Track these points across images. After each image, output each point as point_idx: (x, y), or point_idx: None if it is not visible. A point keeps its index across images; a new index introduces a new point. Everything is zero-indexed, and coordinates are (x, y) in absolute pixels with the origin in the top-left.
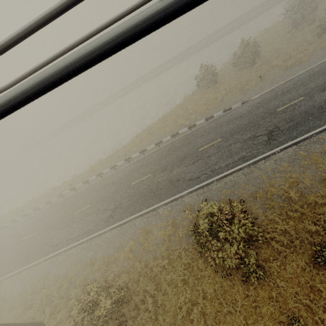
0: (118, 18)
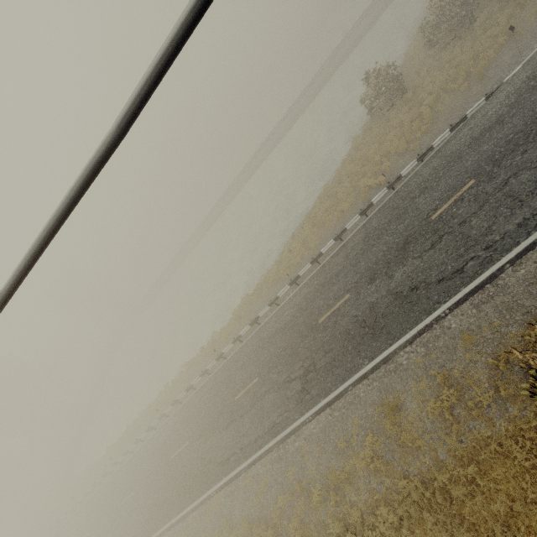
0: None
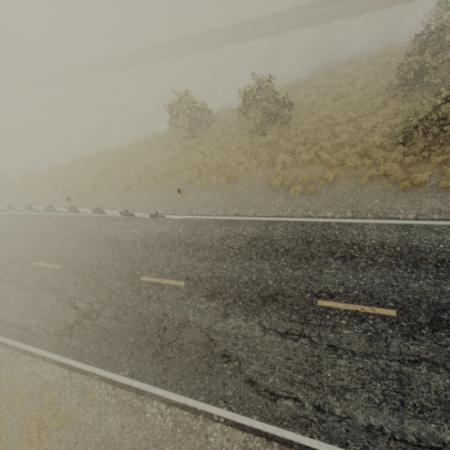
0: None
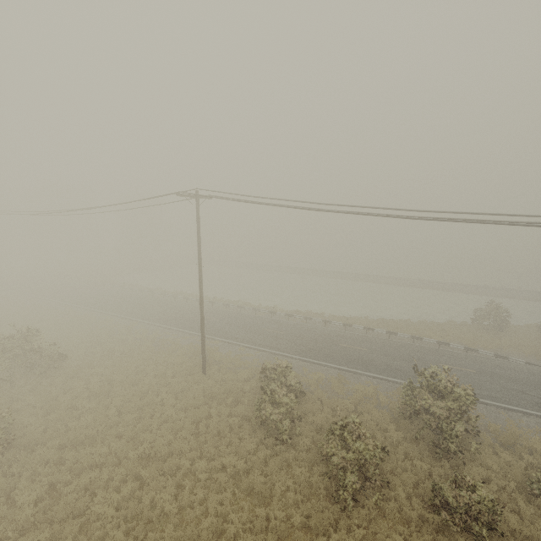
0: (471, 220)
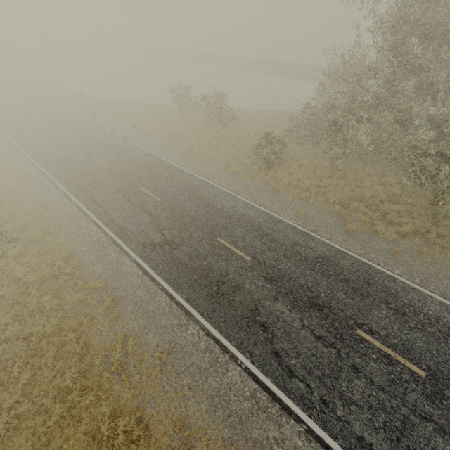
0: None
